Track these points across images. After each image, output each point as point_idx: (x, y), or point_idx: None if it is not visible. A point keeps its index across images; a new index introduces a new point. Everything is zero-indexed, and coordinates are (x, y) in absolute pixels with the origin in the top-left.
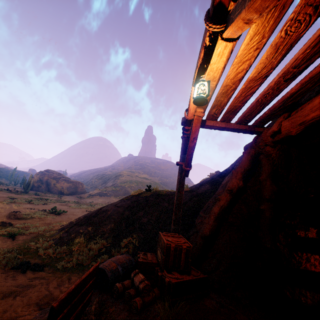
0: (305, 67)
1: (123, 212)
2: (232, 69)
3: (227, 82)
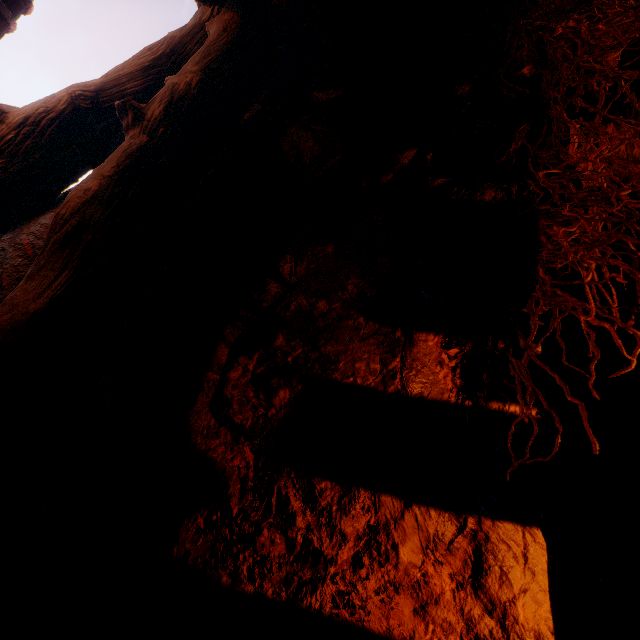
0: None
1: None
2: None
3: None
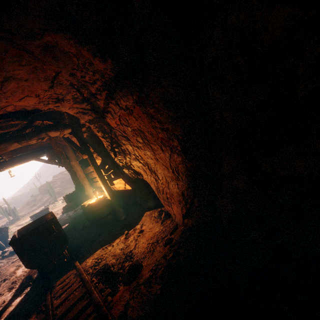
0: None
1: None
2: None
3: None
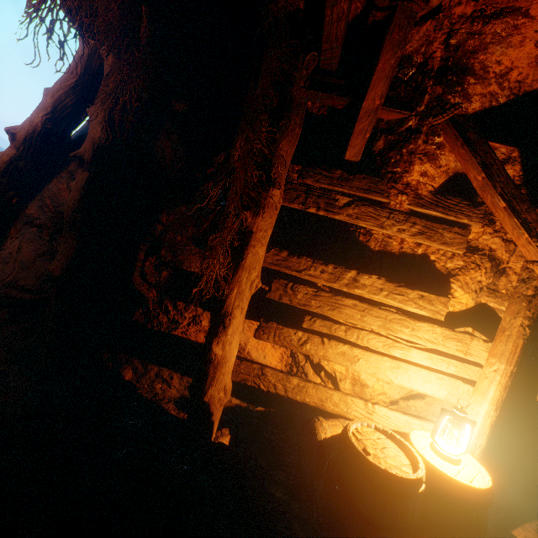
0: None
1: None
2: None
3: None
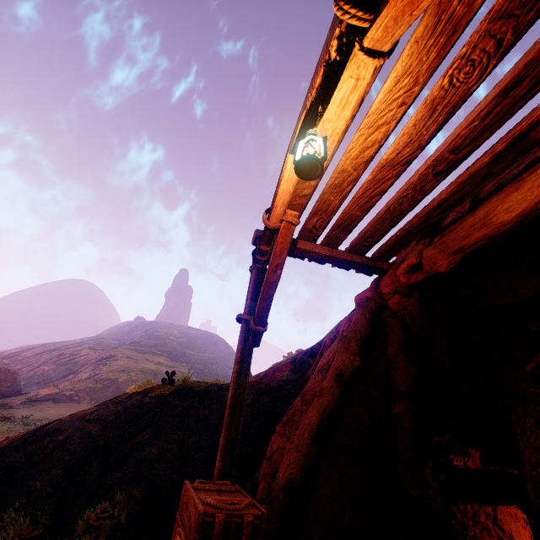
0: (466, 154)
1: (99, 434)
2: (357, 138)
3: (346, 163)
